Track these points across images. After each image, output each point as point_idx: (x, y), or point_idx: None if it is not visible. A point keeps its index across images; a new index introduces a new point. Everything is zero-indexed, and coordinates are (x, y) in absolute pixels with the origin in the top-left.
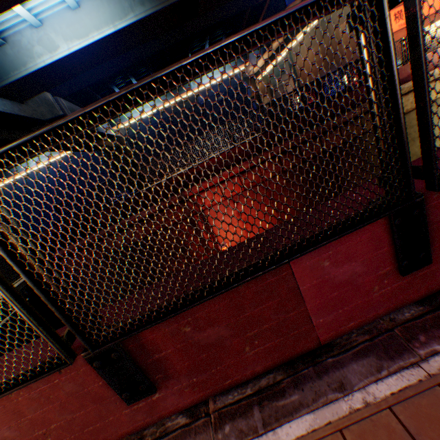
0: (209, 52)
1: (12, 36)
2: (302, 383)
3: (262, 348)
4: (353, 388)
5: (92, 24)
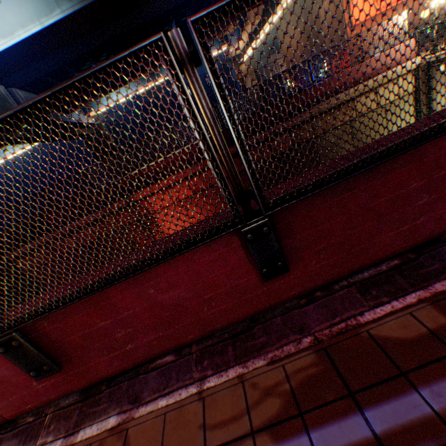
0: None
1: None
2: None
3: None
4: None
5: (16, 21)
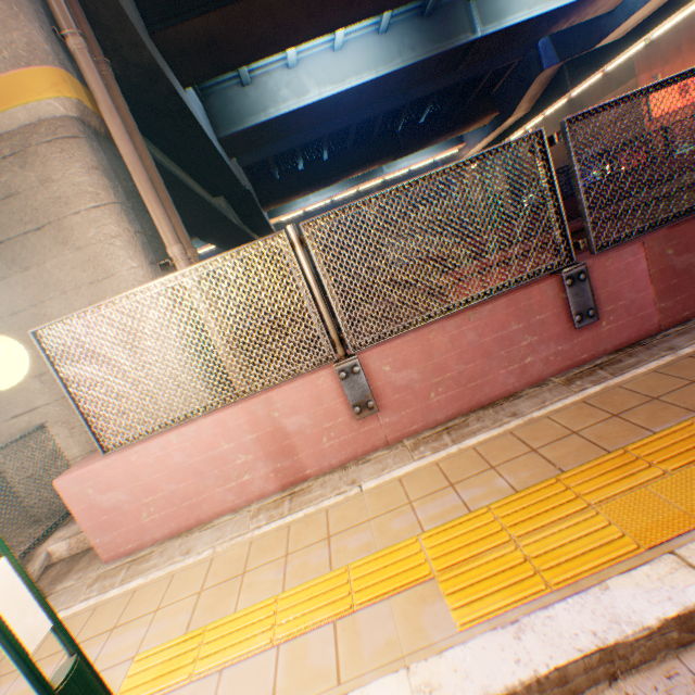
0: None
1: (258, 77)
2: None
3: None
4: None
5: (351, 69)
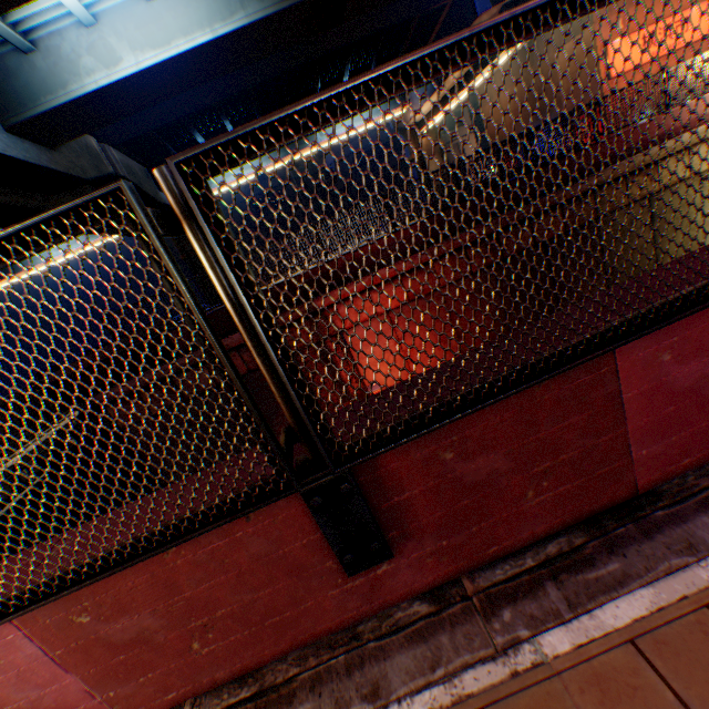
0: None
1: (45, 39)
2: (620, 547)
3: (550, 495)
4: None
5: (177, 25)
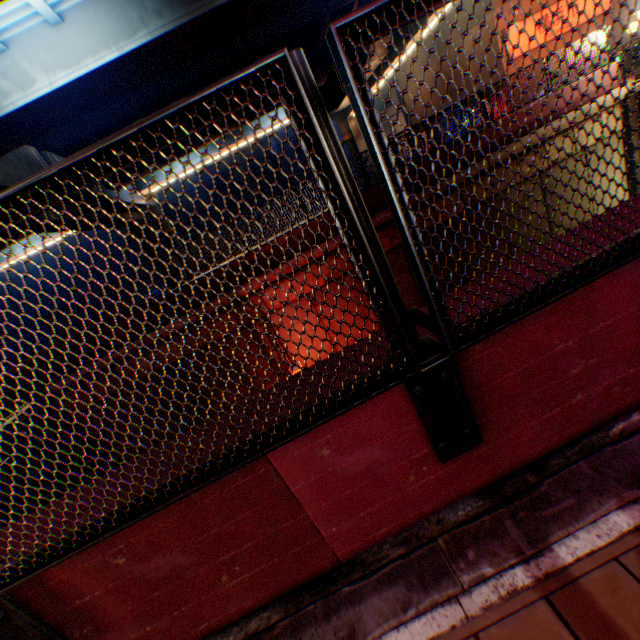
0: (25, 188)
1: None
2: (302, 629)
3: (249, 575)
4: (366, 638)
5: (84, 46)
